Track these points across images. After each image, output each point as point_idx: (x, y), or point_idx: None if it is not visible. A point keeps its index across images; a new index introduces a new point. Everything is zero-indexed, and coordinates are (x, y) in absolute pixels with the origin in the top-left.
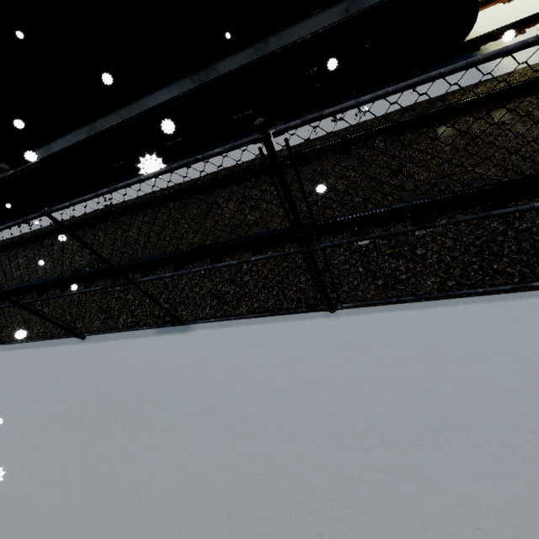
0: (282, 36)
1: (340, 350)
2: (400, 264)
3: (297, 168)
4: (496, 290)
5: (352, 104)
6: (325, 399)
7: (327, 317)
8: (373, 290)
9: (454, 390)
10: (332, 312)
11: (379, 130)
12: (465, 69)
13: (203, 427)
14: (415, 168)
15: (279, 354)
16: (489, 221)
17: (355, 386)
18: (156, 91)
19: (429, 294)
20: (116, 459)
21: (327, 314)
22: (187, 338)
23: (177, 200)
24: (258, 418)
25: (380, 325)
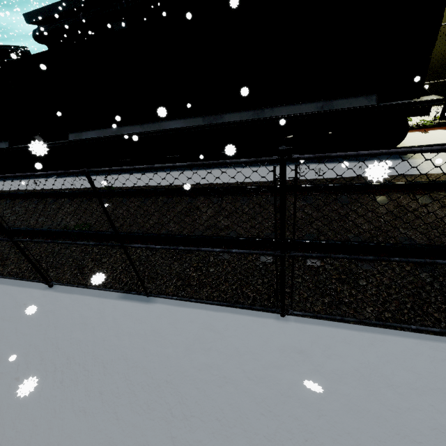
0: (274, 110)
1: (287, 352)
2: (345, 288)
3: (266, 197)
4: (426, 330)
5: (354, 154)
6: (268, 397)
7: (277, 319)
8: (320, 305)
9: (391, 416)
10: (282, 315)
11: (333, 186)
12: (439, 151)
13: (142, 399)
14: (359, 219)
15: (229, 343)
16: (419, 272)
17: (298, 391)
18: (175, 119)
19: (368, 320)
20: (41, 415)
21: (277, 316)
22: (147, 309)
23: (165, 196)
24: (199, 402)
25: (324, 337)
